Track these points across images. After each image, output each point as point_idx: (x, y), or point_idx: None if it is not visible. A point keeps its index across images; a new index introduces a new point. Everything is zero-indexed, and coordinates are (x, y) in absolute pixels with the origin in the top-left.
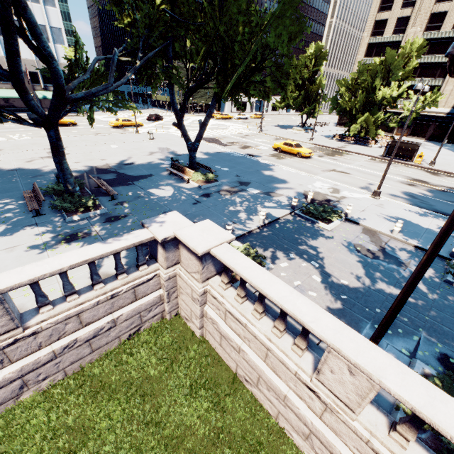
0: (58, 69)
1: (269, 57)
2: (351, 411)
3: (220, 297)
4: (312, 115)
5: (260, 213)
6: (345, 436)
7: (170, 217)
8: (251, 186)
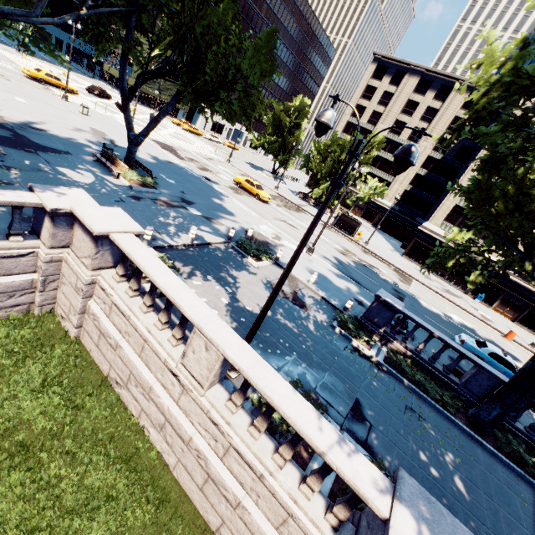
0: None
1: (240, 82)
2: (202, 388)
3: (110, 289)
4: (285, 165)
5: (191, 231)
6: (193, 414)
7: (73, 192)
8: (194, 207)
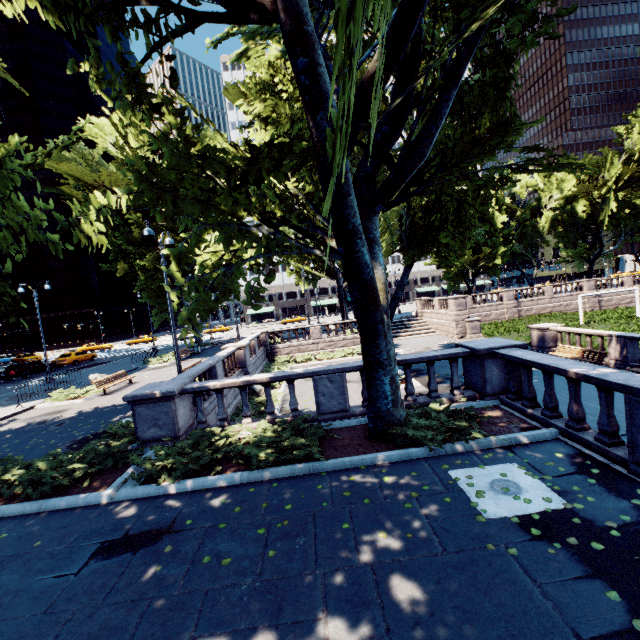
0: (603, 246)
1: None
2: None
3: None
4: None
5: None
6: None
7: None
8: None
